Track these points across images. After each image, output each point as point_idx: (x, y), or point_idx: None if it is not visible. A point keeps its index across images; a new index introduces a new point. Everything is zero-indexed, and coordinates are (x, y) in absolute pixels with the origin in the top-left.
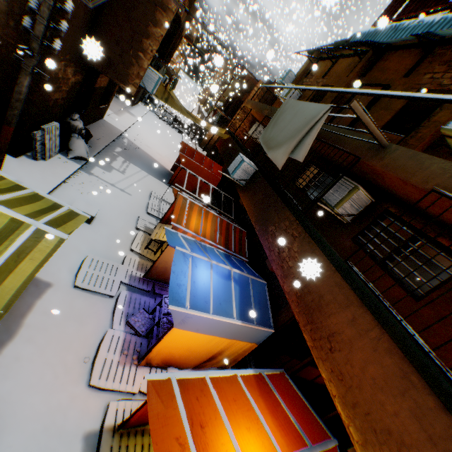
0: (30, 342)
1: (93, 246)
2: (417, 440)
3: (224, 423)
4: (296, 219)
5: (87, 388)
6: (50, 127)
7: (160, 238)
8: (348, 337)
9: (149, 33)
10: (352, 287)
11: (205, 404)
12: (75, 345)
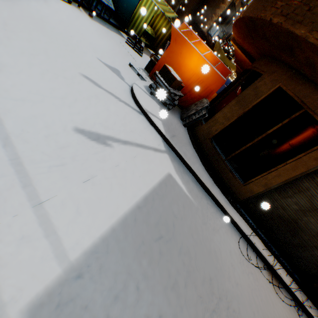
0: None
1: None
2: None
3: None
4: None
5: None
6: None
7: None
8: None
9: (219, 7)
10: None
11: None
12: None
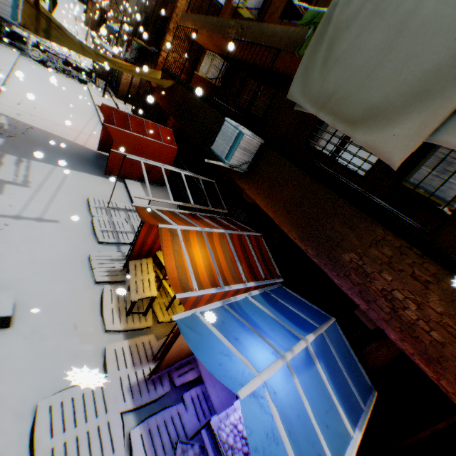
0: None
1: (38, 374)
2: None
3: None
4: (409, 246)
5: None
6: None
7: (146, 294)
8: None
9: None
10: None
11: None
12: None
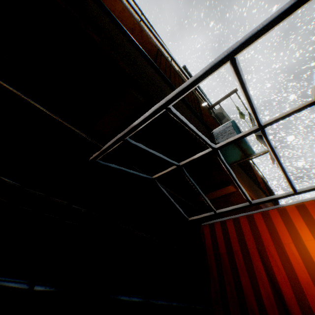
0: None
1: None
2: None
3: None
4: (263, 193)
5: None
6: None
7: None
8: None
9: None
10: None
11: None
12: None
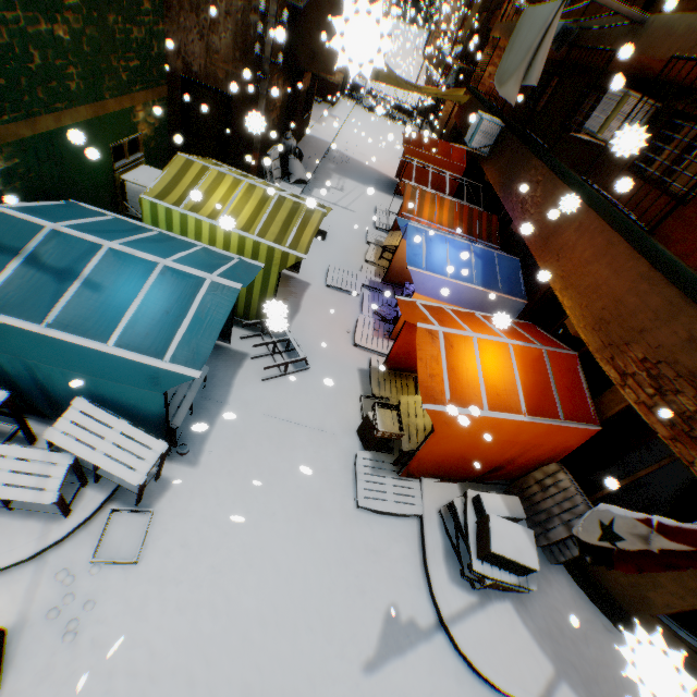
0: (308, 315)
1: (332, 258)
2: (605, 278)
3: (458, 321)
4: (541, 163)
5: (353, 347)
6: (272, 152)
7: (393, 243)
8: (572, 242)
9: None
10: (582, 198)
11: (443, 316)
12: (338, 322)
